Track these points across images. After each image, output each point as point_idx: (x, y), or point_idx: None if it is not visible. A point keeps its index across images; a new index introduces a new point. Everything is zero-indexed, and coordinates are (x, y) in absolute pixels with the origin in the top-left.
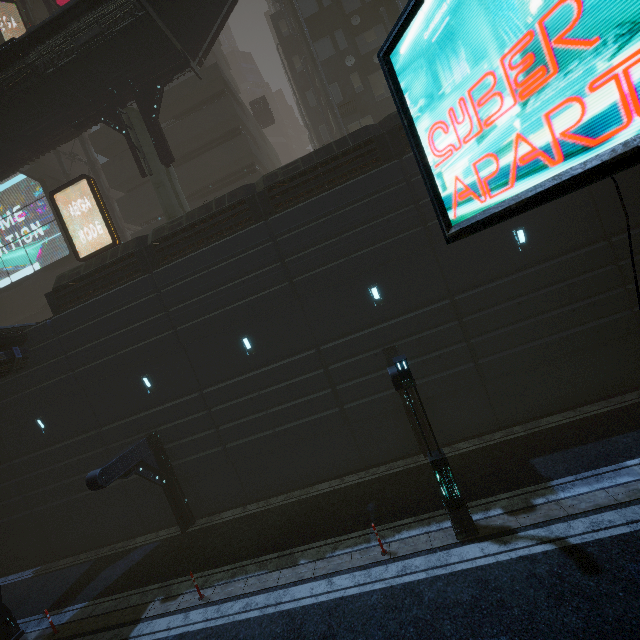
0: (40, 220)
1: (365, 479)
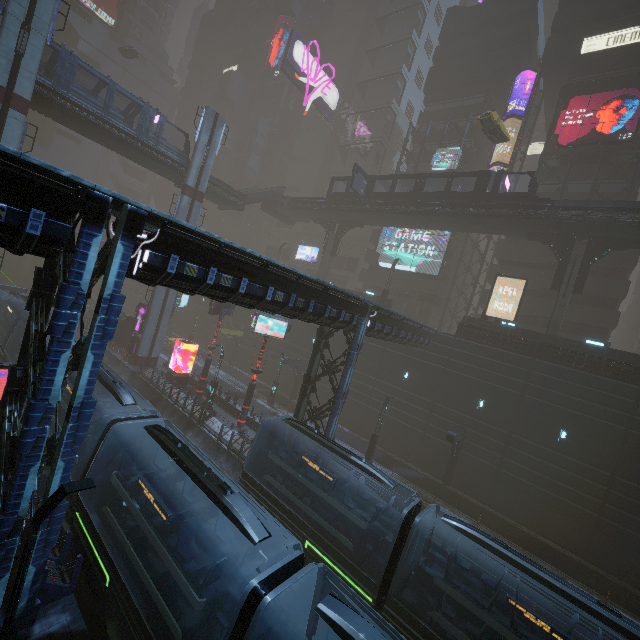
0: (435, 247)
1: (585, 564)
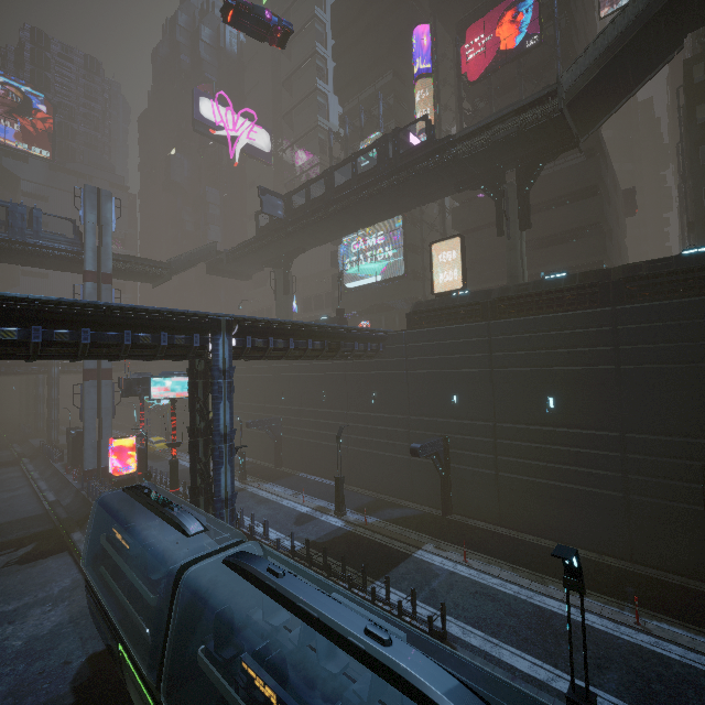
0: (392, 245)
1: (628, 568)
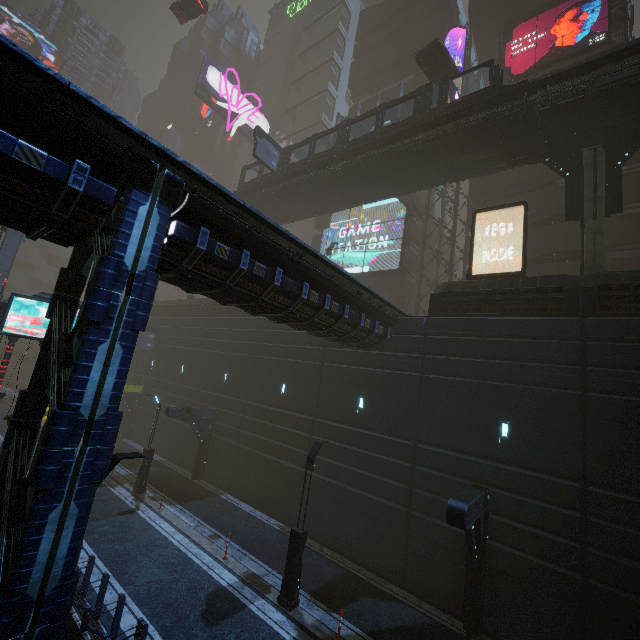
0: (389, 235)
1: None
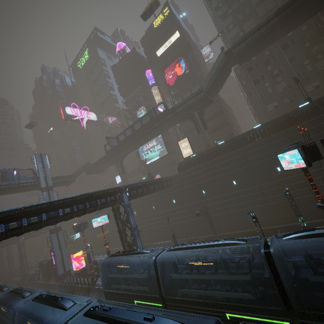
0: (160, 144)
1: (276, 227)
